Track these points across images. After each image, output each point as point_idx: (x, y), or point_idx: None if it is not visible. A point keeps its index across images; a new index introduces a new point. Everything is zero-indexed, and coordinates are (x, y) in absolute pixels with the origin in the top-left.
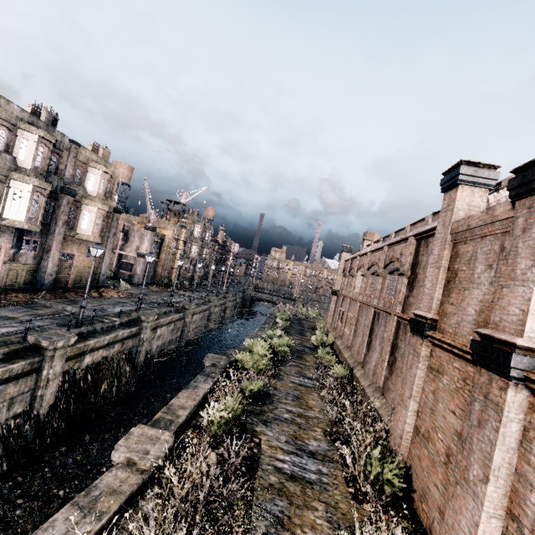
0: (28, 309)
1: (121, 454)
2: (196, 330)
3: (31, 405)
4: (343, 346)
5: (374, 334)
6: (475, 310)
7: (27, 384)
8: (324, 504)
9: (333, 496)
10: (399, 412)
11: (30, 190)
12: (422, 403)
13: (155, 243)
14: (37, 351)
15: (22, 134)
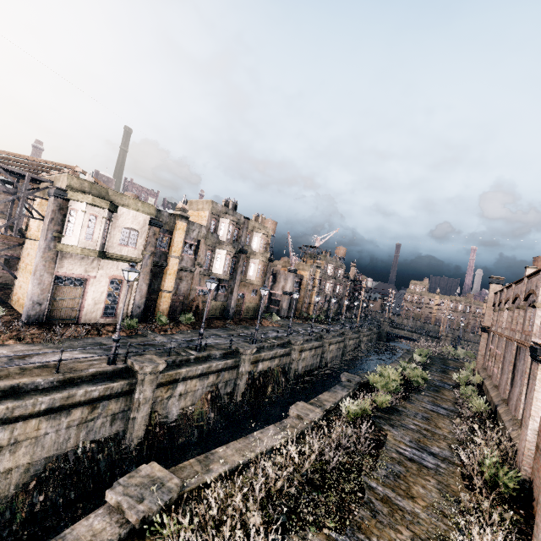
0: (225, 331)
1: (294, 411)
2: (332, 359)
3: (233, 389)
4: (491, 386)
5: (515, 369)
6: None
7: (232, 374)
8: (437, 481)
9: (447, 480)
10: (522, 433)
11: (225, 254)
12: (540, 422)
13: (295, 283)
14: (236, 355)
15: (222, 220)
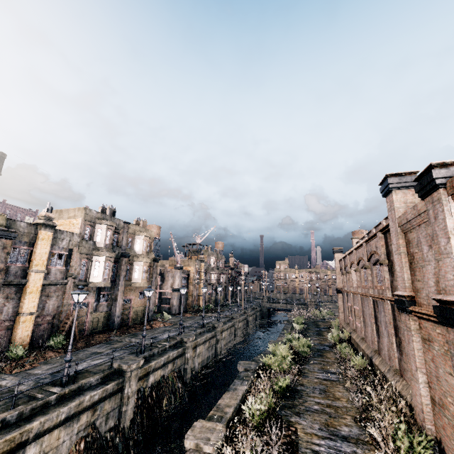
0: (108, 345)
1: (191, 441)
2: (226, 346)
3: (119, 420)
4: (358, 339)
5: (378, 321)
6: (433, 282)
7: (115, 401)
8: None
9: None
10: (413, 387)
11: (104, 260)
12: (428, 373)
13: (183, 278)
14: (120, 374)
15: (98, 226)
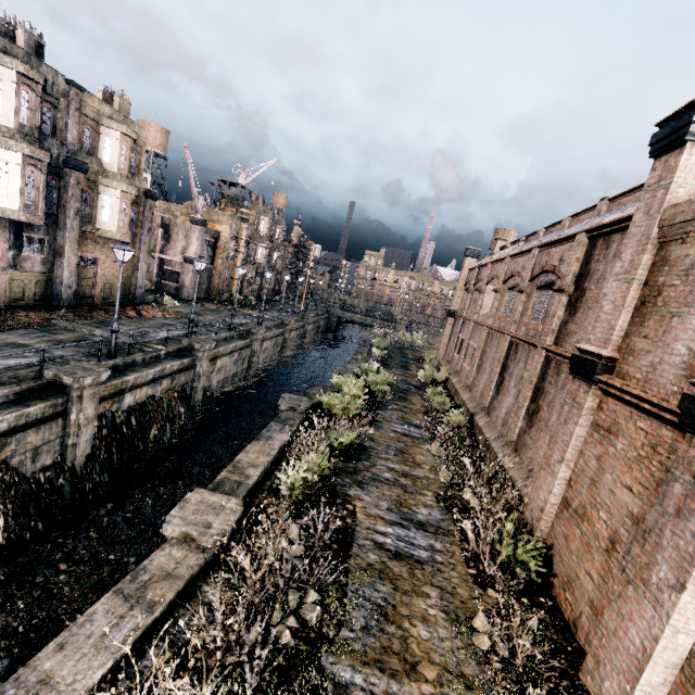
0: (44, 334)
1: (175, 528)
2: (267, 361)
3: (62, 456)
4: (460, 385)
5: (507, 372)
6: (688, 348)
7: (52, 430)
8: (438, 589)
9: (450, 580)
10: (541, 478)
11: (19, 161)
12: (578, 470)
13: (206, 244)
14: (59, 390)
15: None
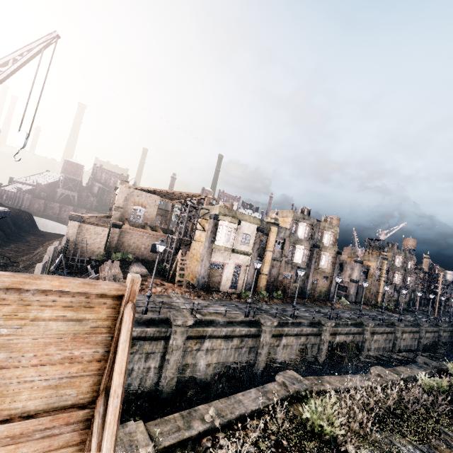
0: (305, 307)
1: (374, 370)
2: (406, 347)
3: (317, 352)
4: None
5: None
6: None
7: (316, 340)
8: None
9: None
10: None
11: (303, 248)
12: None
13: (362, 272)
14: (319, 325)
15: (300, 224)
